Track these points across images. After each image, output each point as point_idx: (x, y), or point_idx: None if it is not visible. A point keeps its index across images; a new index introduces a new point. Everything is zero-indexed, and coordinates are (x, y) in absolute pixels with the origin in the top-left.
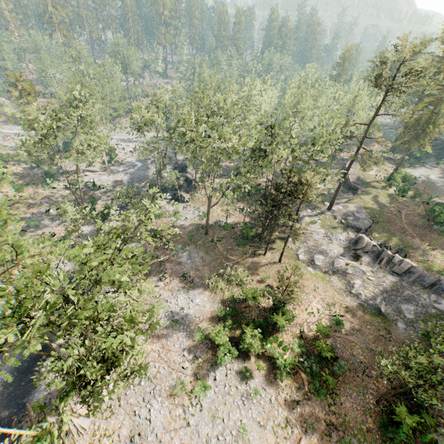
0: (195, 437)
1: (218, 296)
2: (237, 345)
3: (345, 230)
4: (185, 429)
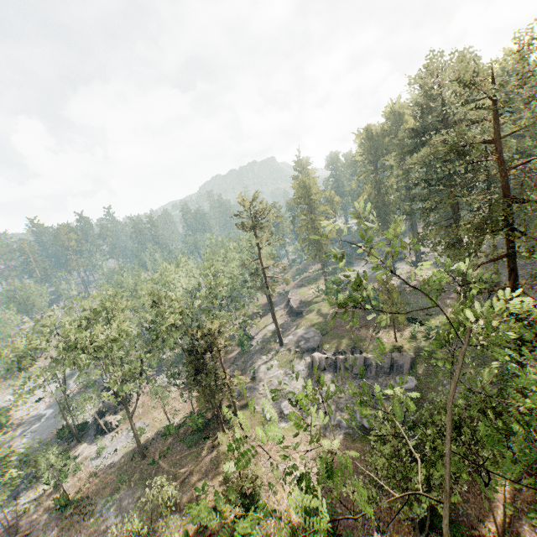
0: None
1: None
2: None
3: (302, 357)
4: None
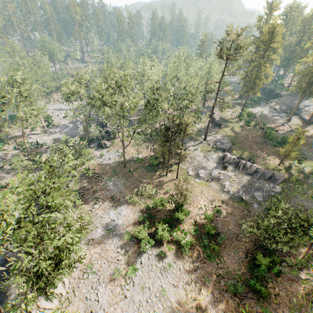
0: (132, 304)
1: (137, 208)
2: (154, 238)
3: (216, 152)
4: (124, 301)
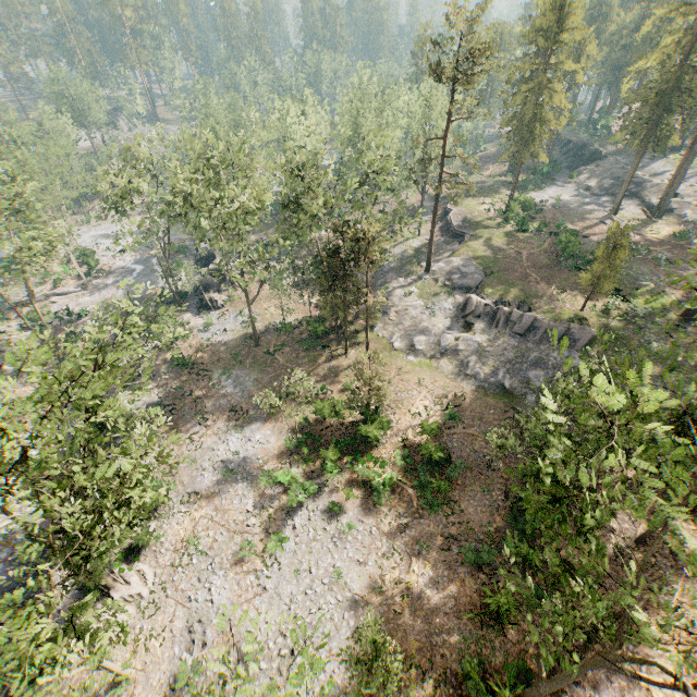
0: (276, 602)
1: (286, 424)
2: (320, 479)
3: (451, 294)
4: (261, 597)
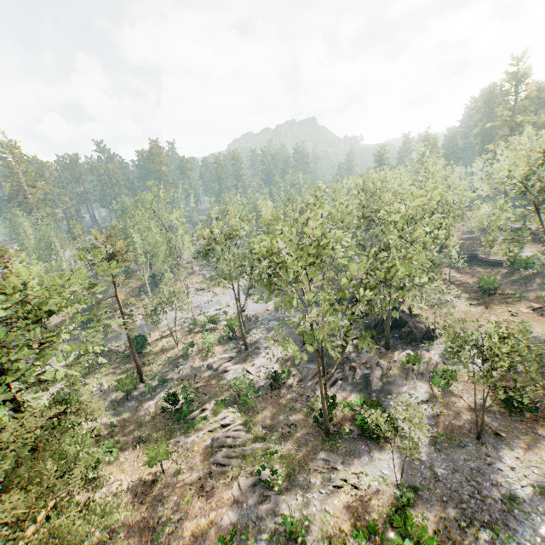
0: None
1: None
2: None
3: None
4: None
